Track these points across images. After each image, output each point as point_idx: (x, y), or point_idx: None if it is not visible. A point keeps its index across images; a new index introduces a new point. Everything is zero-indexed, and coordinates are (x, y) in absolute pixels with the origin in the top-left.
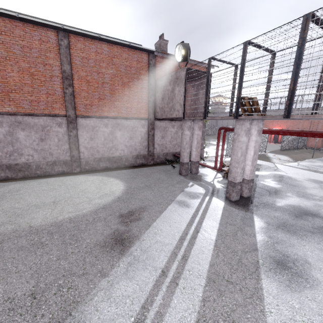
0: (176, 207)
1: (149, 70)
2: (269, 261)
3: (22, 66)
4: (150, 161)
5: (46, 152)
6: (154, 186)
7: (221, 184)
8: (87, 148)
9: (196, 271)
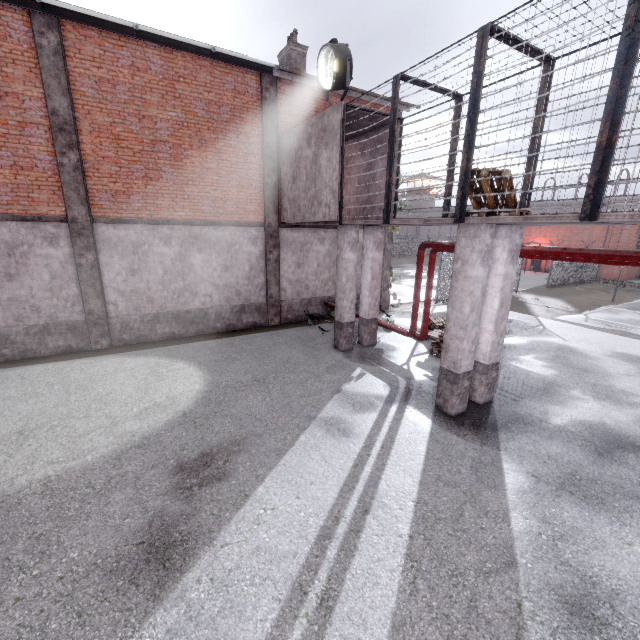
0: (320, 436)
1: (262, 113)
2: (549, 601)
3: None
4: (271, 318)
5: (23, 304)
6: (274, 380)
7: (425, 371)
8: (124, 293)
9: None
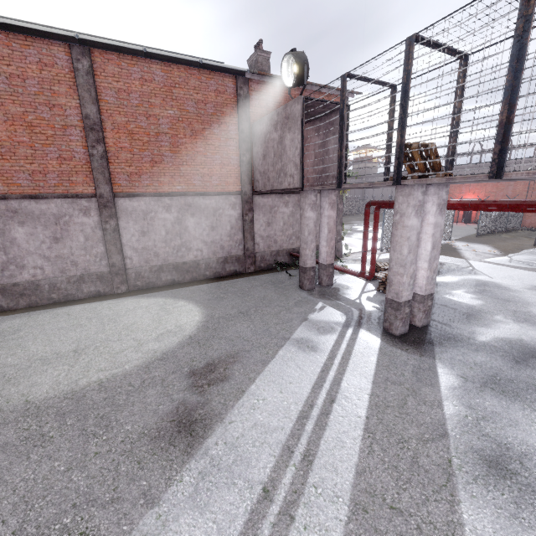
0: (294, 351)
1: (238, 106)
2: (472, 459)
3: (12, 112)
4: (248, 267)
5: (66, 260)
6: (255, 312)
7: (374, 303)
8: (137, 250)
9: (329, 487)
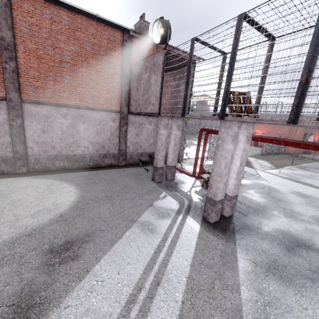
0: (137, 233)
1: (123, 53)
2: None
3: None
4: (121, 162)
5: None
6: (117, 197)
7: (199, 196)
8: (38, 143)
9: None
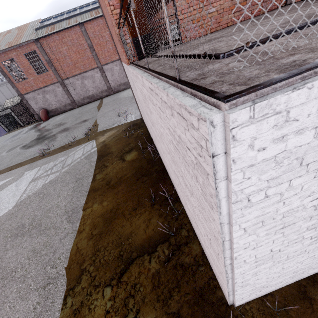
0: None
1: None
2: None
3: None
4: None
5: None
6: None
7: None
8: None
9: None
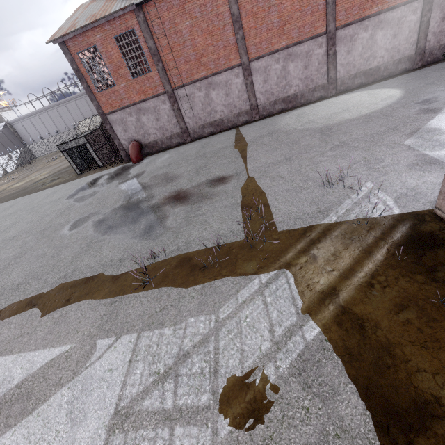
0: None
1: None
2: None
3: None
4: (416, 64)
5: (308, 79)
6: (439, 82)
7: None
8: (343, 65)
9: None
